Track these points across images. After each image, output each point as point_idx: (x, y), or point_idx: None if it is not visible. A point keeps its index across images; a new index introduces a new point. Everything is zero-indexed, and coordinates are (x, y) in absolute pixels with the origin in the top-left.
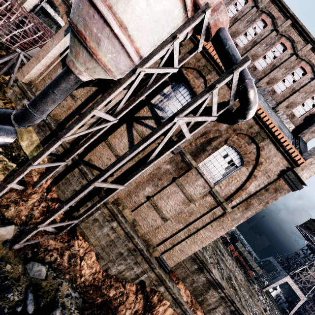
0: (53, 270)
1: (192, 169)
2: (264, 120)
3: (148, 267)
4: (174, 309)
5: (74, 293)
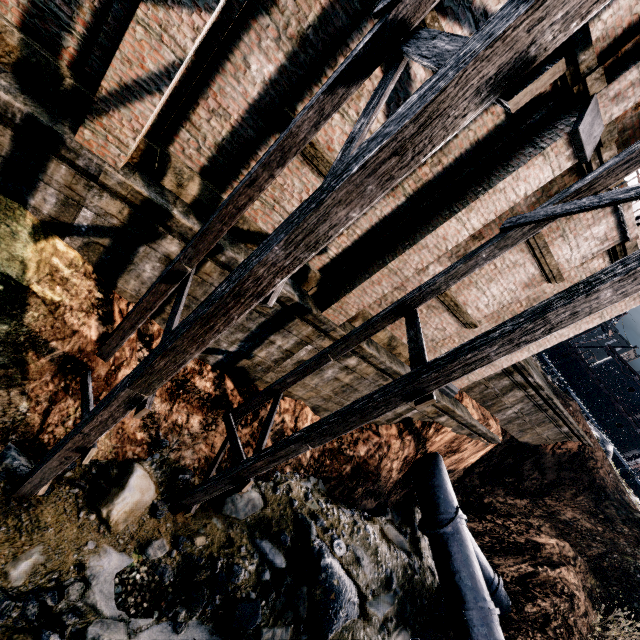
0: (265, 480)
1: None
2: None
3: None
4: (458, 432)
5: (308, 482)
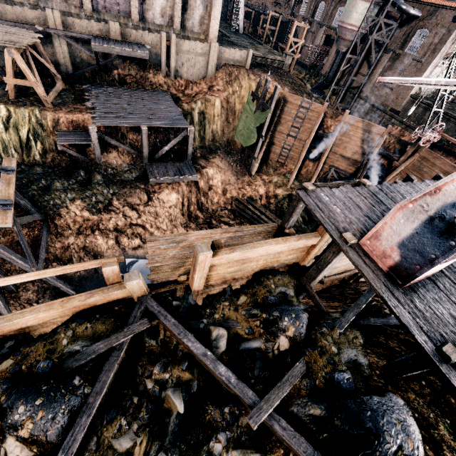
0: None
1: (400, 55)
2: (432, 3)
3: (384, 114)
4: (400, 127)
5: None
